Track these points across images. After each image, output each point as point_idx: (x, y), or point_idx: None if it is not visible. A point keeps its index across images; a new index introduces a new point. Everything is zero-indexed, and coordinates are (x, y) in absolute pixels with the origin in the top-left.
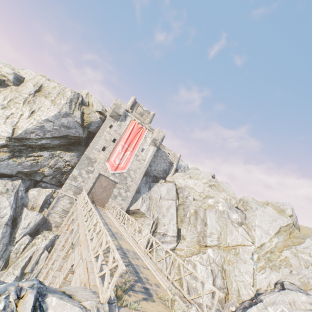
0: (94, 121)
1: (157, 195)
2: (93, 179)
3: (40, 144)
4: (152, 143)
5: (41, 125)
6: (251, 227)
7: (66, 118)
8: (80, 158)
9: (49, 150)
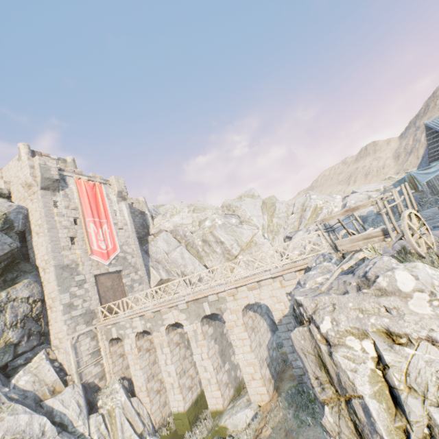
0: (11, 212)
1: (161, 254)
2: (93, 288)
3: None
4: (119, 198)
5: None
6: (249, 220)
7: None
8: (40, 280)
9: None
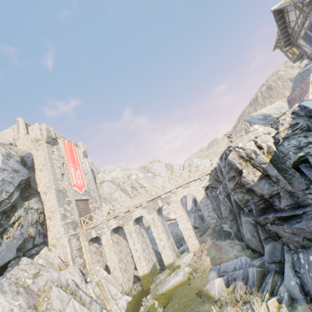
0: (24, 155)
1: (106, 194)
2: (75, 208)
3: (11, 202)
4: (84, 155)
5: (2, 178)
6: (159, 174)
7: (10, 160)
8: (41, 200)
9: (19, 207)
